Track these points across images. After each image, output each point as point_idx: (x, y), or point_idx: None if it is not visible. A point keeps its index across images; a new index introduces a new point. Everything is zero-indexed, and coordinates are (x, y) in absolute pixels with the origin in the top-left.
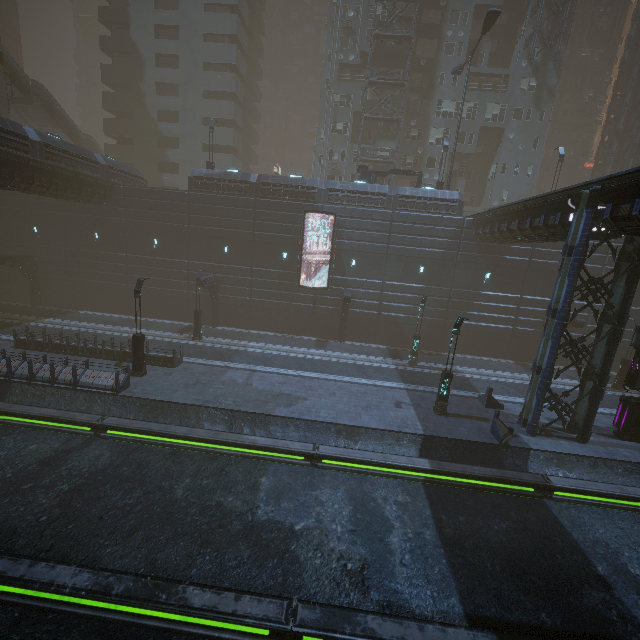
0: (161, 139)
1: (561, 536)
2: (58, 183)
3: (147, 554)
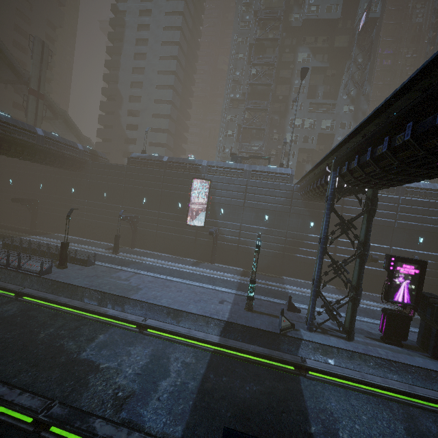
0: (127, 139)
1: (296, 402)
2: (51, 158)
3: None
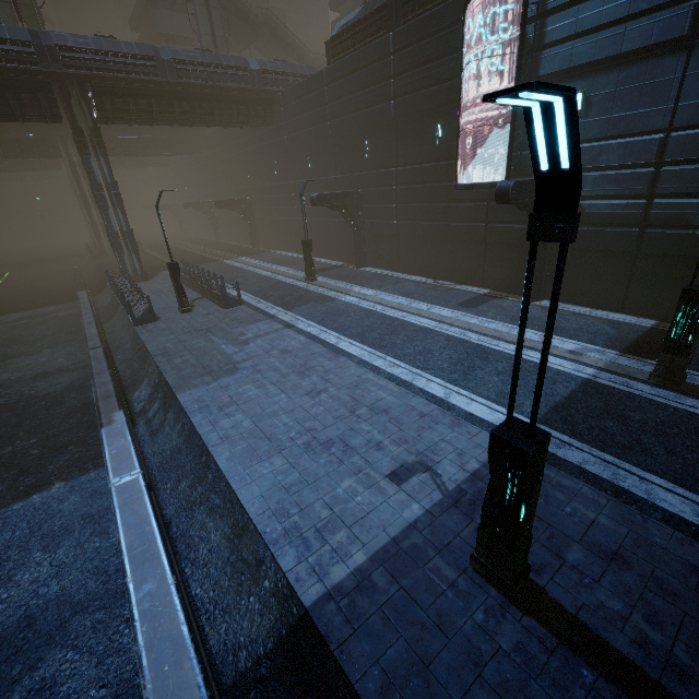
0: None
1: None
2: (203, 106)
3: None
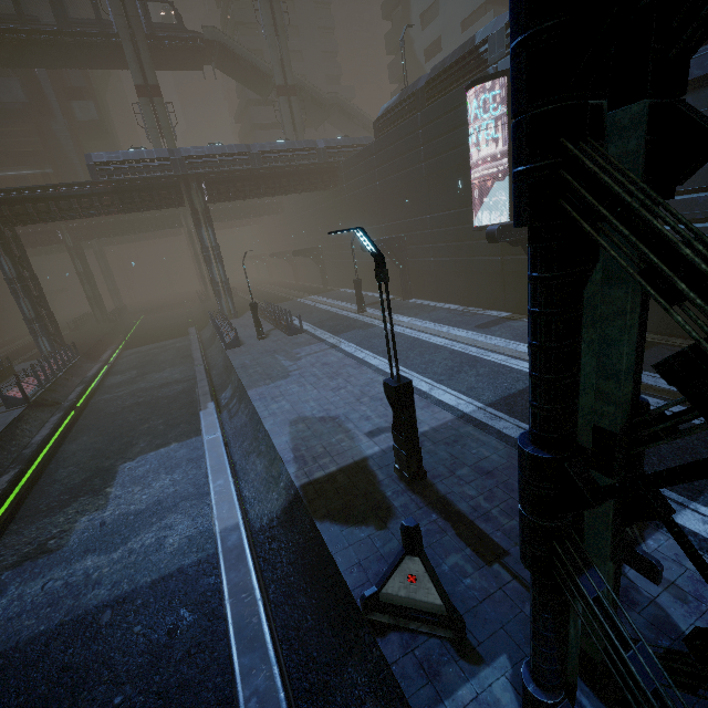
0: None
1: None
2: (282, 181)
3: (80, 449)
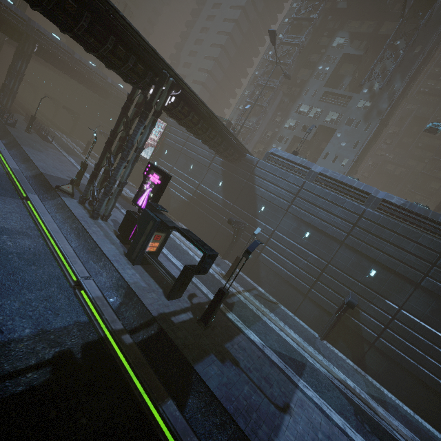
0: None
1: None
2: (81, 78)
3: None
